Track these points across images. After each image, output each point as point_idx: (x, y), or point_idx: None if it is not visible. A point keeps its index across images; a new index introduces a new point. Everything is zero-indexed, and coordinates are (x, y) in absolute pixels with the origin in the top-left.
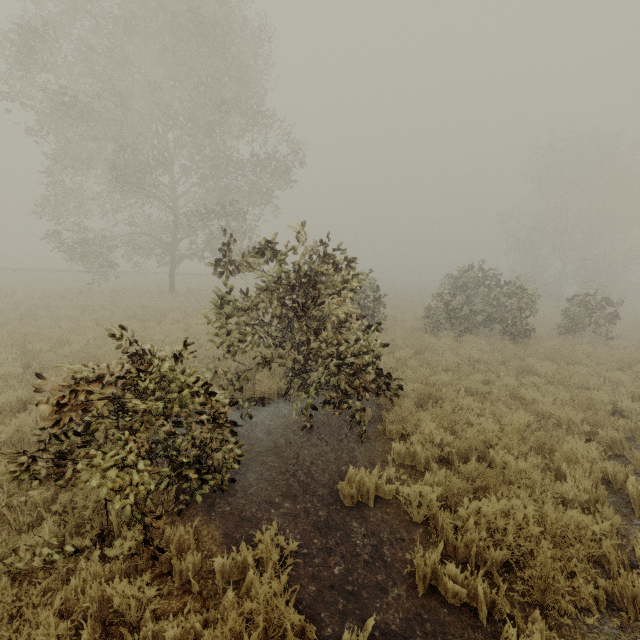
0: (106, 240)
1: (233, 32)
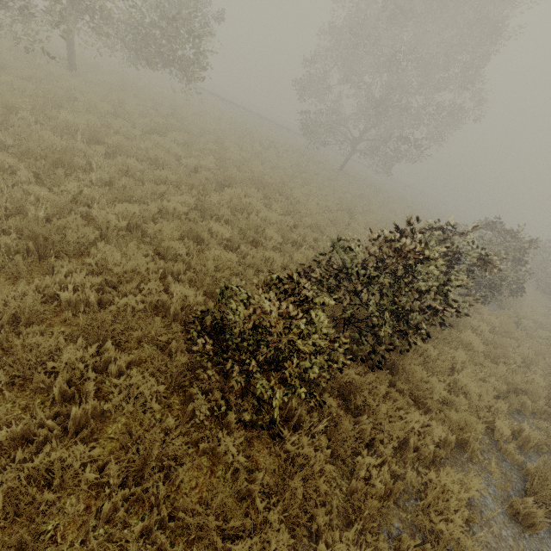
0: (326, 124)
1: (503, 26)
